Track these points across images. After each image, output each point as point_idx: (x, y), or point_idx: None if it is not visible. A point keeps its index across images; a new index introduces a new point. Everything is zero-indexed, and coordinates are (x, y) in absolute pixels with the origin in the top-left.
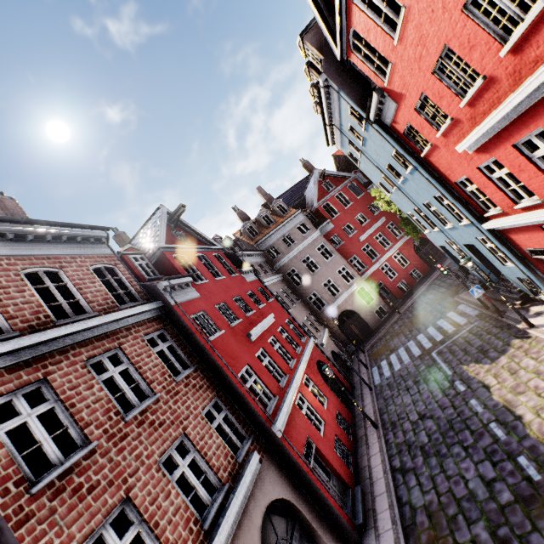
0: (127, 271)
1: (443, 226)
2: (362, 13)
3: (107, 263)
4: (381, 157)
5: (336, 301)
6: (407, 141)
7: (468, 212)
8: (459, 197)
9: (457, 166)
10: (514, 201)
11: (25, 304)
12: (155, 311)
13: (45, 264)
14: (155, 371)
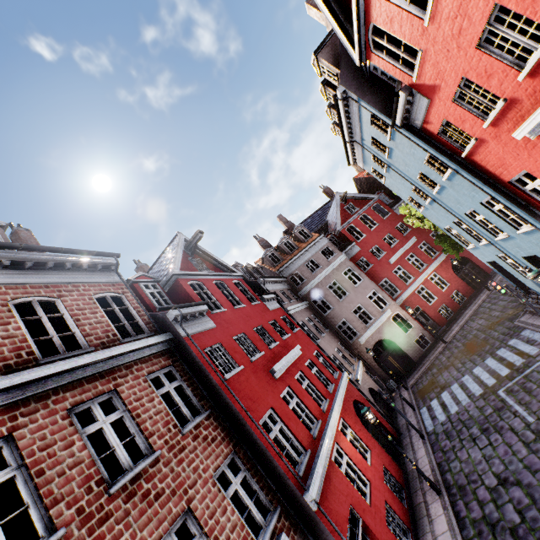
0: (135, 300)
1: (493, 237)
2: (383, 0)
3: (114, 292)
4: (410, 167)
5: (368, 329)
6: (443, 142)
7: (530, 216)
8: (515, 199)
9: (513, 159)
10: None
11: (7, 339)
12: (163, 344)
13: (41, 293)
14: (157, 419)
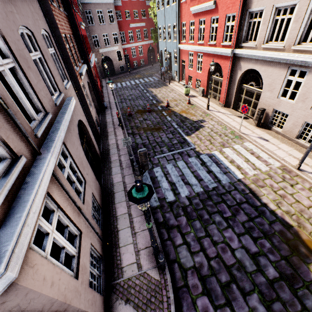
0: None
1: (168, 40)
2: None
3: None
4: None
5: (106, 48)
6: None
7: (178, 37)
8: (179, 30)
9: (186, 16)
10: (189, 40)
11: None
12: None
13: None
14: None
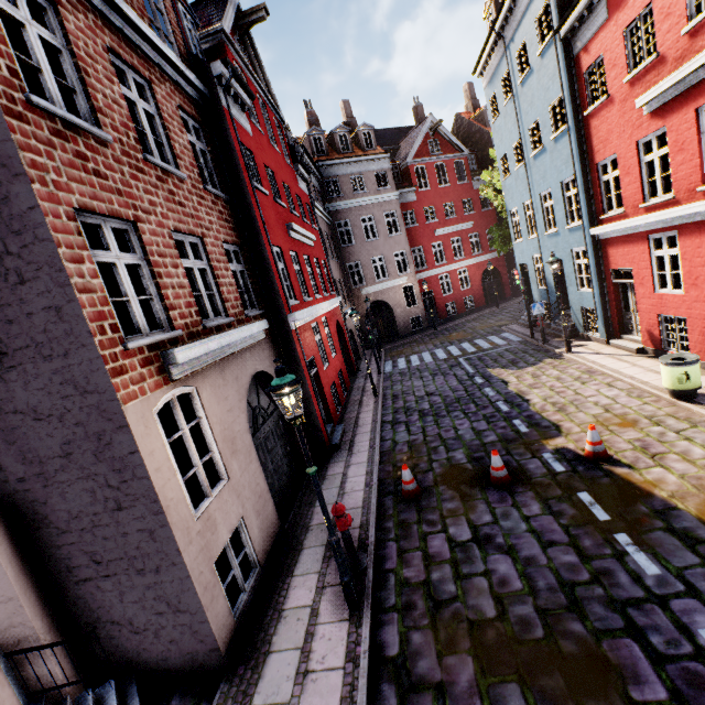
0: (172, 15)
1: (544, 232)
2: None
3: None
4: (533, 109)
5: (377, 285)
6: (582, 87)
7: (587, 209)
8: (589, 187)
9: (617, 136)
10: (644, 199)
11: None
12: (197, 95)
13: None
14: (185, 153)
